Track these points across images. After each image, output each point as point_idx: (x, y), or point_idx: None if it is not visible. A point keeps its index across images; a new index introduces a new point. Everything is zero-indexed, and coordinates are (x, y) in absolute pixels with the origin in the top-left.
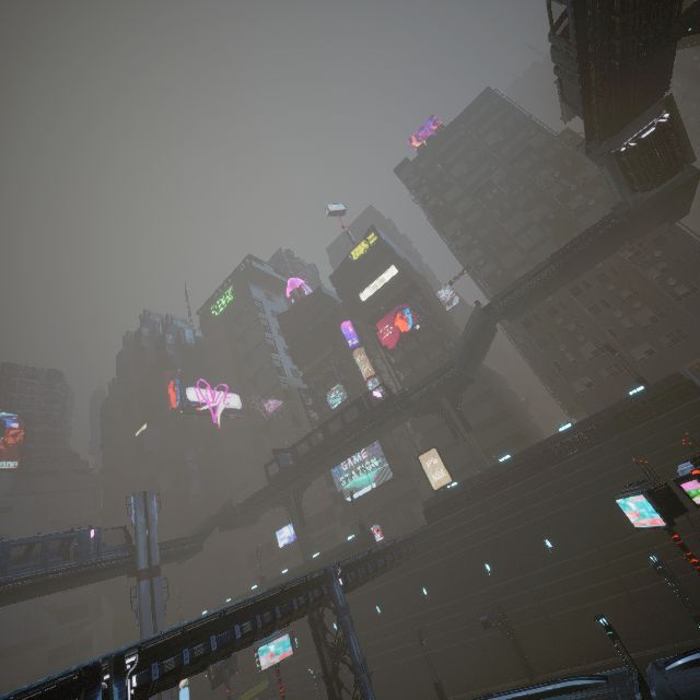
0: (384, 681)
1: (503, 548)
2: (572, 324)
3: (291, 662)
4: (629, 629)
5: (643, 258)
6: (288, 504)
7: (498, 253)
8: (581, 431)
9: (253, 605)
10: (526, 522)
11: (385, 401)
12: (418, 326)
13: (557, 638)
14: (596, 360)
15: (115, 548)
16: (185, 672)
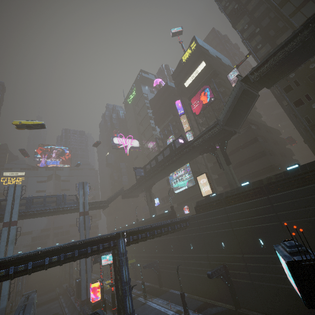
0: (172, 277)
1: (233, 237)
2: None
3: (142, 256)
4: (309, 311)
5: None
6: (146, 191)
7: (274, 35)
8: (302, 172)
9: (59, 249)
10: (249, 226)
11: (181, 145)
12: (212, 99)
13: (257, 295)
14: None
15: (71, 203)
16: (12, 276)
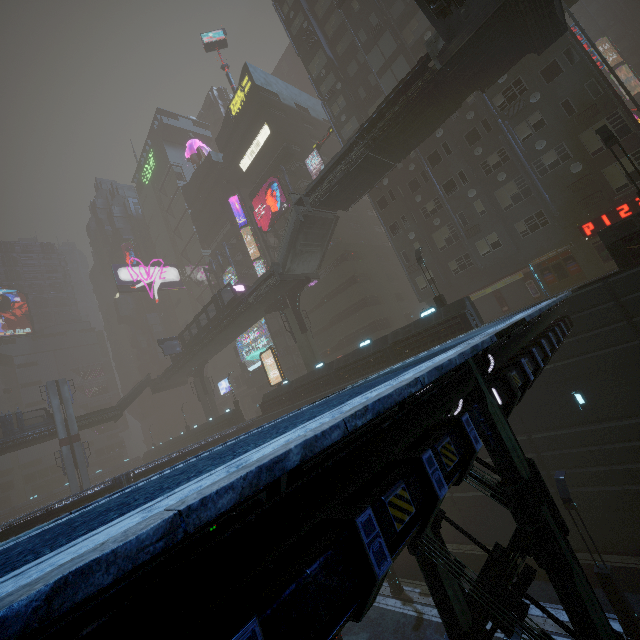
0: None
1: None
2: (431, 202)
3: None
4: None
5: (514, 107)
6: (195, 376)
7: (365, 101)
8: (366, 354)
9: (5, 531)
10: None
11: (231, 302)
12: (285, 205)
13: None
14: (448, 249)
15: (38, 425)
16: None
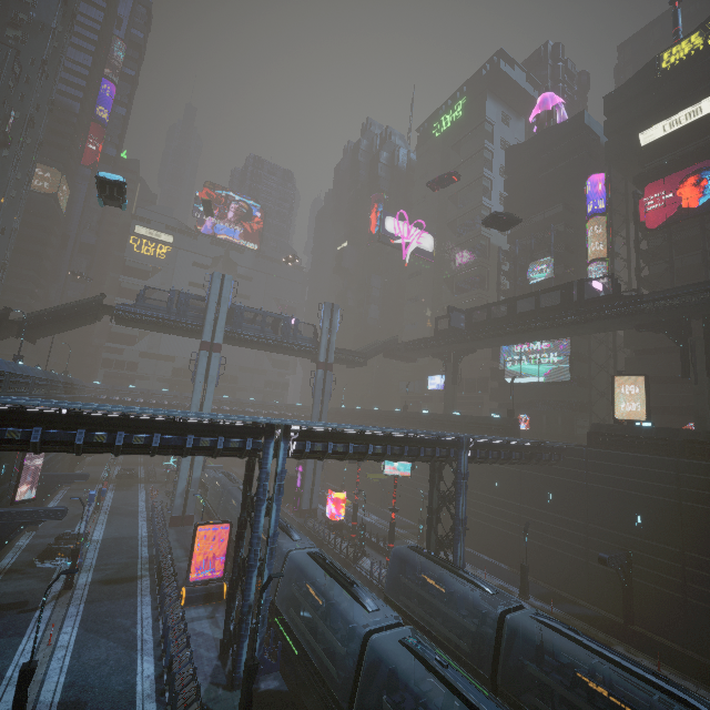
0: (477, 531)
1: (672, 515)
2: None
3: None
4: None
5: None
6: (446, 360)
7: None
8: None
9: (387, 437)
10: None
11: (603, 298)
12: None
13: (684, 619)
14: None
15: (306, 339)
16: (327, 456)
